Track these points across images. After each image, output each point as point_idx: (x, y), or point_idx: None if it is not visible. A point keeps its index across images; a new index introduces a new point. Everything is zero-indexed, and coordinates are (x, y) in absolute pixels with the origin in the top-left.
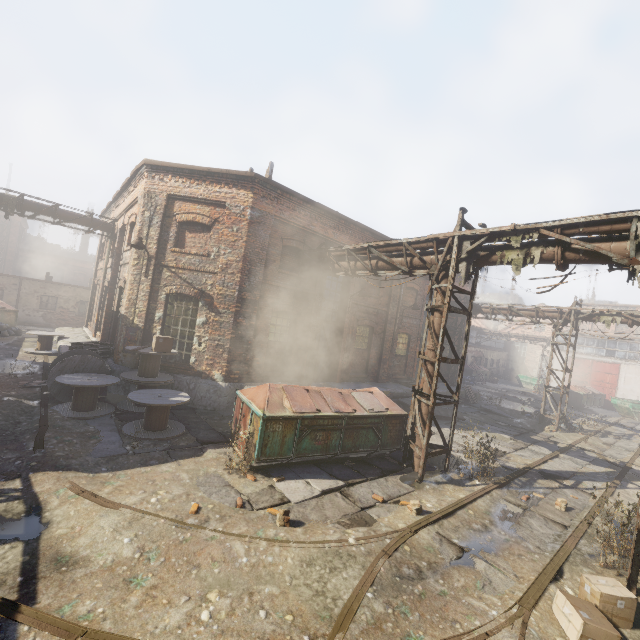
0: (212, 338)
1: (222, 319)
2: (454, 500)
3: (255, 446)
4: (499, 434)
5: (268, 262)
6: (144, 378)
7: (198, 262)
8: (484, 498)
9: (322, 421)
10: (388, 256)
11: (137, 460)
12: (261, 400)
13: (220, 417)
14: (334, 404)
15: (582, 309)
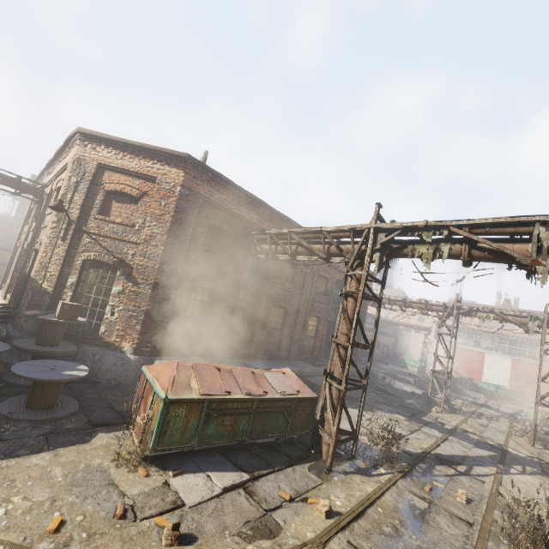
0: (126, 308)
1: (139, 290)
2: (363, 495)
3: (152, 433)
4: (395, 415)
5: (193, 238)
6: (41, 347)
7: (121, 231)
8: (391, 491)
9: (231, 404)
10: (307, 242)
11: (1, 449)
12: (166, 379)
13: (124, 393)
14: (245, 385)
15: (463, 305)
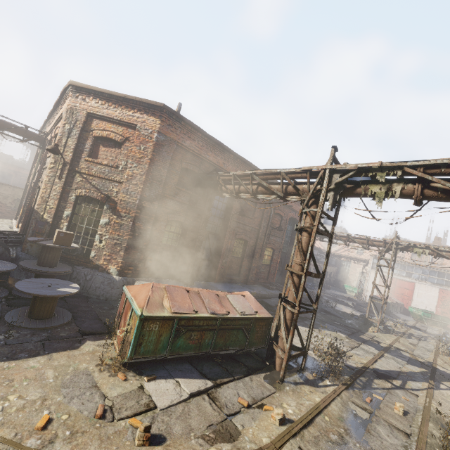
0: (112, 237)
1: (122, 222)
2: (311, 404)
3: (130, 344)
4: (337, 333)
5: (168, 179)
6: (41, 267)
7: (107, 172)
8: (336, 401)
9: (198, 322)
10: (267, 183)
11: (5, 352)
12: (142, 298)
13: (110, 307)
14: (210, 305)
15: (401, 241)
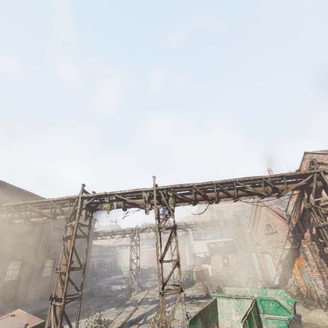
0: None
1: None
2: None
3: None
4: (110, 309)
5: None
6: None
7: None
8: None
9: None
10: (39, 208)
11: None
12: None
13: None
14: None
15: (139, 227)
